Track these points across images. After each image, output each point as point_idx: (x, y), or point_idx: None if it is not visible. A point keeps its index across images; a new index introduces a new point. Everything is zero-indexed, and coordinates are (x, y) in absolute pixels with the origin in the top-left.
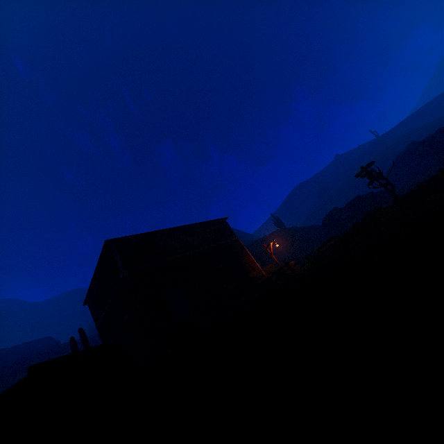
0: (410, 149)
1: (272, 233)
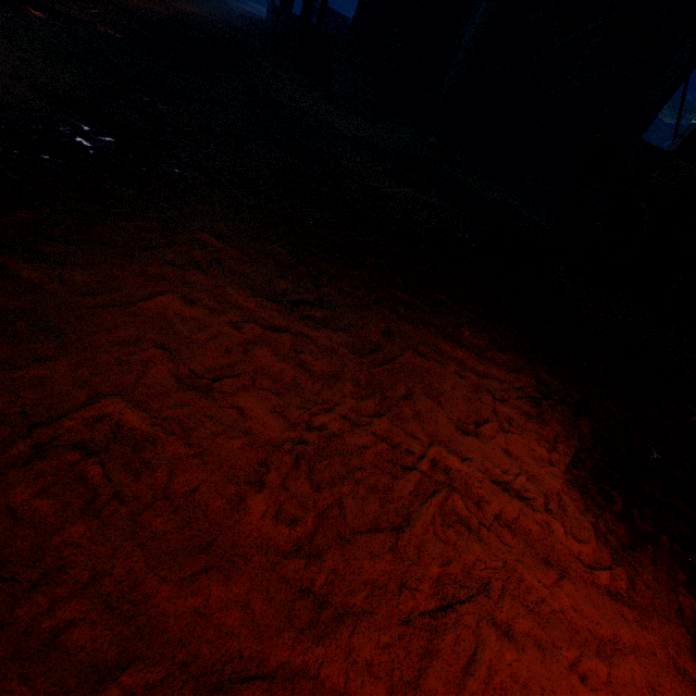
0: None
1: None
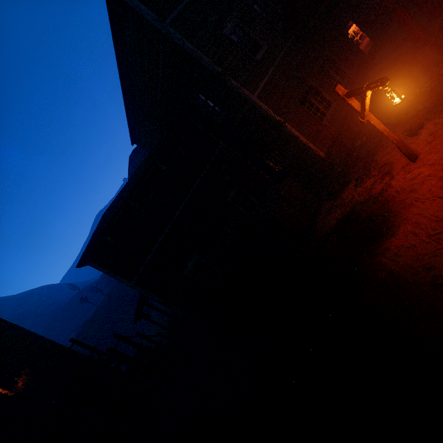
0: None
1: (69, 301)
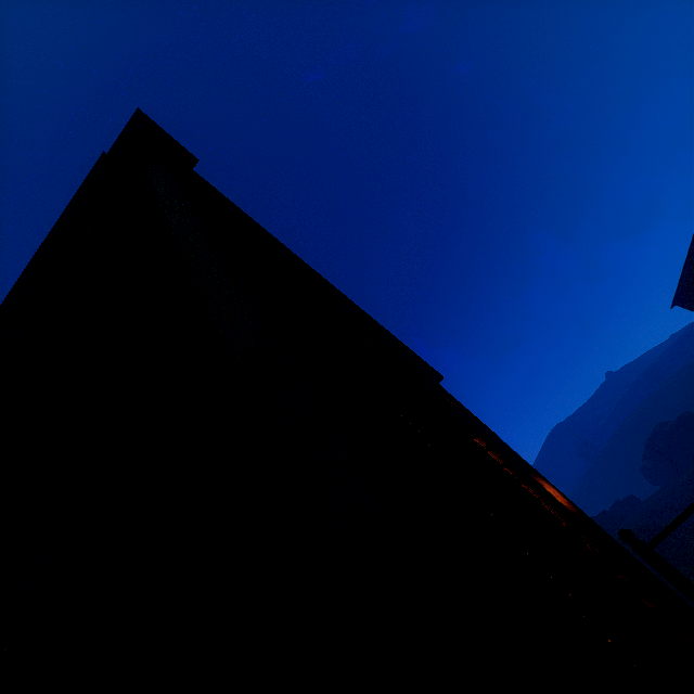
0: (654, 437)
1: None
